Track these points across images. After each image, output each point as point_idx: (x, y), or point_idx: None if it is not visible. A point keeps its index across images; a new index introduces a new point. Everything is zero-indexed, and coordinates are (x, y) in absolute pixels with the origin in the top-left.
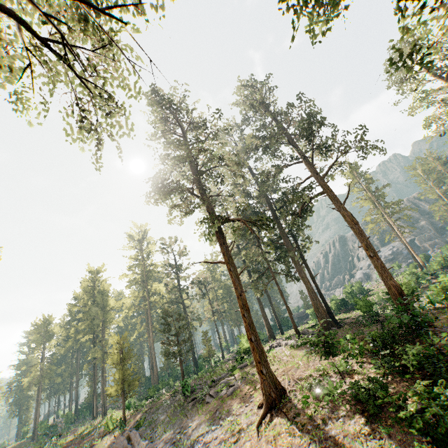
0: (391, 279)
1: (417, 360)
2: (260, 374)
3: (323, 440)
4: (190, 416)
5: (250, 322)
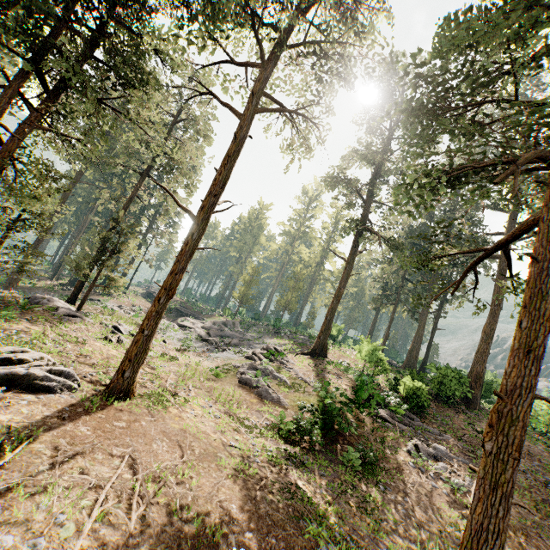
0: (480, 366)
1: (405, 388)
2: (318, 338)
3: (320, 374)
4: (270, 336)
5: (334, 308)
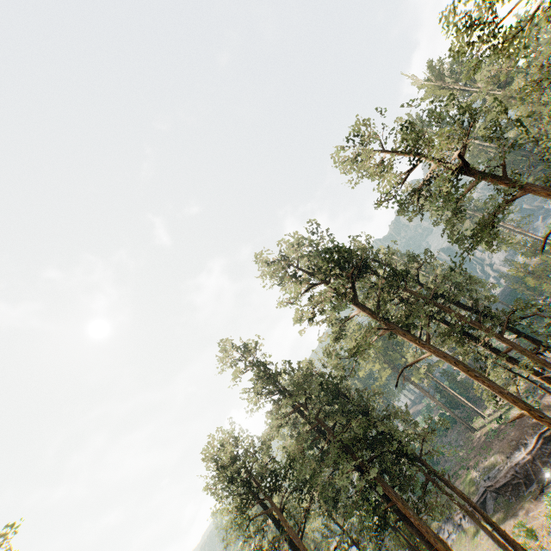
0: None
1: None
2: None
3: None
4: None
5: None
